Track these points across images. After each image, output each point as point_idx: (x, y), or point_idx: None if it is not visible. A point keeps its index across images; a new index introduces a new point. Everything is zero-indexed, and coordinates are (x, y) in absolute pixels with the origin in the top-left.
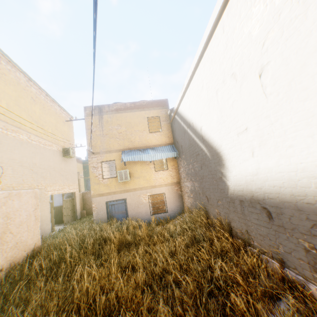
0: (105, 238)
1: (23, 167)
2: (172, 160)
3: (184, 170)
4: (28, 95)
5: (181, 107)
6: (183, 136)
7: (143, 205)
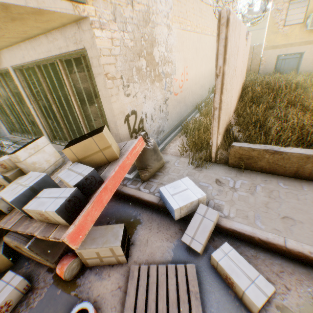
0: (297, 83)
1: None
2: None
3: None
4: None
5: None
6: None
7: None
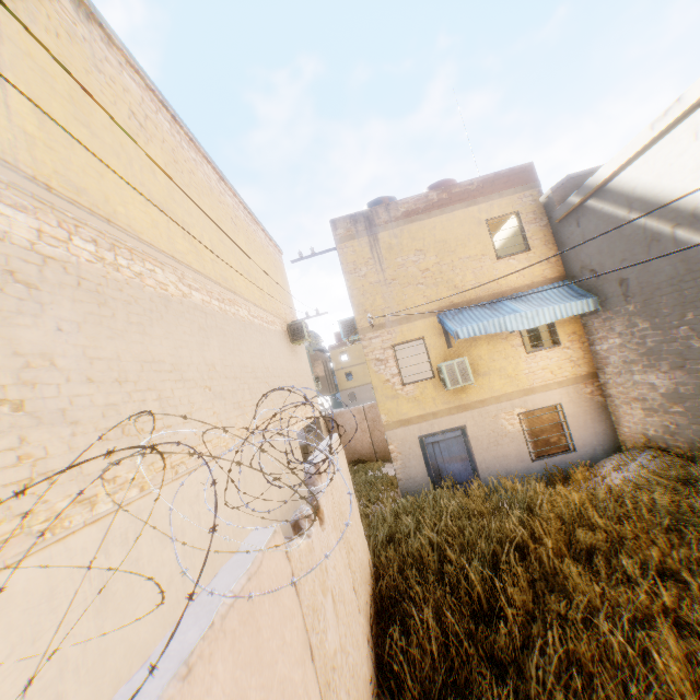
0: (515, 538)
1: (257, 380)
2: (566, 321)
3: (634, 342)
4: (226, 214)
5: (631, 172)
6: (637, 254)
7: (508, 439)
